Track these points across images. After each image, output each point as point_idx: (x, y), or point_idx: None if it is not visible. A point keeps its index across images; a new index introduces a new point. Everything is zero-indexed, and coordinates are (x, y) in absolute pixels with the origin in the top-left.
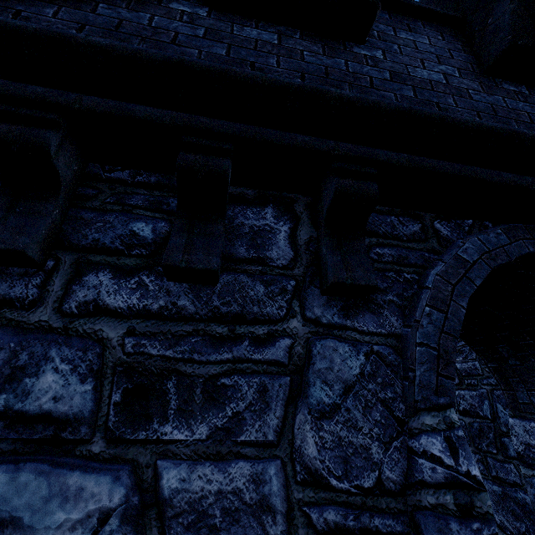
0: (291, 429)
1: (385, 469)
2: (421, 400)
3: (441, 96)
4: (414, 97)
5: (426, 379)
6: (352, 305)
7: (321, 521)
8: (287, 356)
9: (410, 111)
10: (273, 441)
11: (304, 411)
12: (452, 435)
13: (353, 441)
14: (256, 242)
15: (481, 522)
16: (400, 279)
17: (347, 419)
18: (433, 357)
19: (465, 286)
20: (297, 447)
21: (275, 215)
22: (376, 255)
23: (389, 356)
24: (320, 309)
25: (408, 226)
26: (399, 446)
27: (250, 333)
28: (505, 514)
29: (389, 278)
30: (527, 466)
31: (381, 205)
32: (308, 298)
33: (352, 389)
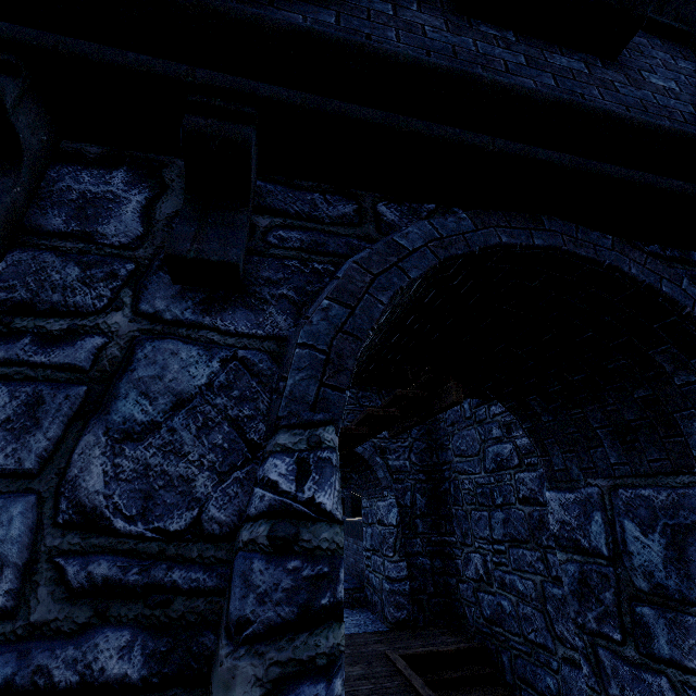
0: (68, 454)
1: (211, 507)
2: (286, 416)
3: (379, 28)
4: (334, 24)
5: (302, 389)
6: (219, 298)
7: (82, 576)
8: (91, 359)
9: (311, 33)
10: (32, 470)
11: (98, 431)
12: (312, 456)
13: (168, 471)
14: (85, 212)
15: (304, 560)
16: (306, 270)
17: (167, 442)
18: (318, 362)
19: (392, 277)
20: (70, 478)
21: (128, 180)
22: (277, 239)
23: (260, 364)
24: (166, 302)
25: (337, 206)
26: (243, 478)
27: (36, 329)
28: (565, 623)
29: (288, 268)
30: (562, 550)
31: (301, 178)
32: (149, 286)
33: (187, 403)
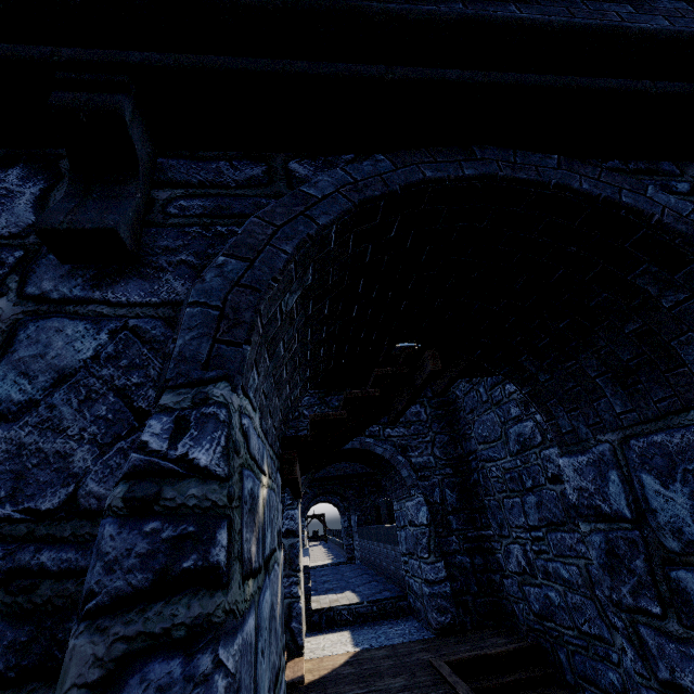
0: None
1: (90, 481)
2: (173, 378)
3: None
4: None
5: (193, 349)
6: (112, 272)
7: None
8: None
9: None
10: None
11: None
12: (194, 413)
13: (44, 448)
14: None
15: (165, 521)
16: (208, 234)
17: (45, 419)
18: (211, 319)
19: (298, 226)
20: None
21: (23, 176)
22: (177, 209)
23: (152, 331)
24: (54, 282)
25: (244, 170)
26: (128, 448)
27: None
28: None
29: (188, 235)
30: (584, 520)
31: (205, 149)
32: (38, 270)
33: (70, 378)
